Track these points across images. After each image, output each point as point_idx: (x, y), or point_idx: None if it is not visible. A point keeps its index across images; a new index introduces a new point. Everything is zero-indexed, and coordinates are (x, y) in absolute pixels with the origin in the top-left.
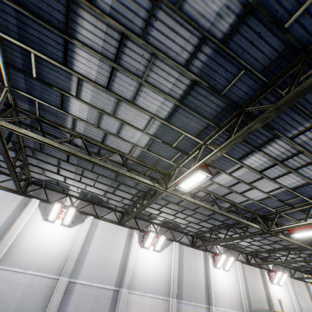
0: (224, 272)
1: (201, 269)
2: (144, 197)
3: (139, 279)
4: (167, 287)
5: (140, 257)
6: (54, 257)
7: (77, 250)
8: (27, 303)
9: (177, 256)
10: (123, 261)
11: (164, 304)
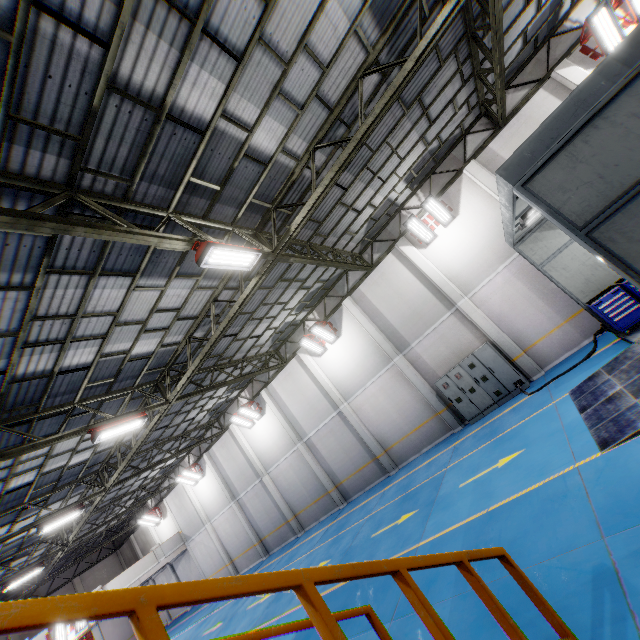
0: (450, 228)
1: (407, 279)
2: (219, 371)
3: (348, 383)
4: (381, 355)
5: (329, 366)
6: (281, 440)
7: (284, 422)
8: (301, 473)
9: (359, 315)
10: (320, 388)
11: (392, 374)
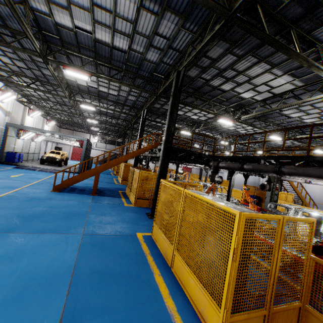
0: None
1: None
2: None
3: None
4: None
5: None
6: None
7: None
8: None
9: None
10: None
11: None
